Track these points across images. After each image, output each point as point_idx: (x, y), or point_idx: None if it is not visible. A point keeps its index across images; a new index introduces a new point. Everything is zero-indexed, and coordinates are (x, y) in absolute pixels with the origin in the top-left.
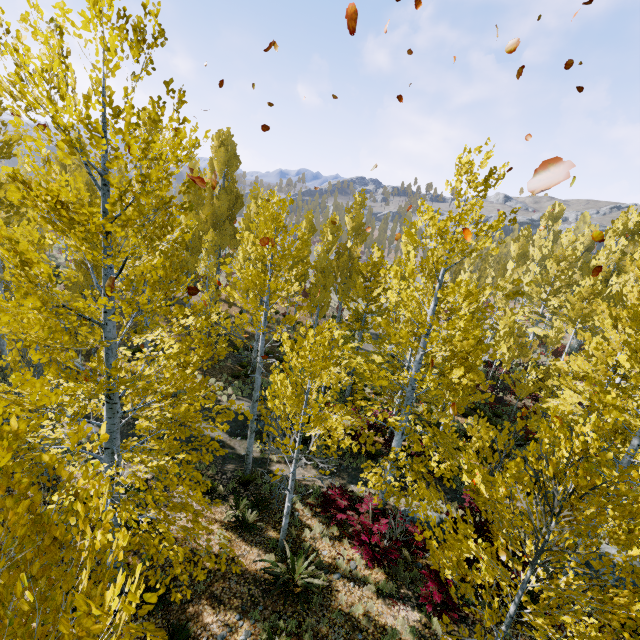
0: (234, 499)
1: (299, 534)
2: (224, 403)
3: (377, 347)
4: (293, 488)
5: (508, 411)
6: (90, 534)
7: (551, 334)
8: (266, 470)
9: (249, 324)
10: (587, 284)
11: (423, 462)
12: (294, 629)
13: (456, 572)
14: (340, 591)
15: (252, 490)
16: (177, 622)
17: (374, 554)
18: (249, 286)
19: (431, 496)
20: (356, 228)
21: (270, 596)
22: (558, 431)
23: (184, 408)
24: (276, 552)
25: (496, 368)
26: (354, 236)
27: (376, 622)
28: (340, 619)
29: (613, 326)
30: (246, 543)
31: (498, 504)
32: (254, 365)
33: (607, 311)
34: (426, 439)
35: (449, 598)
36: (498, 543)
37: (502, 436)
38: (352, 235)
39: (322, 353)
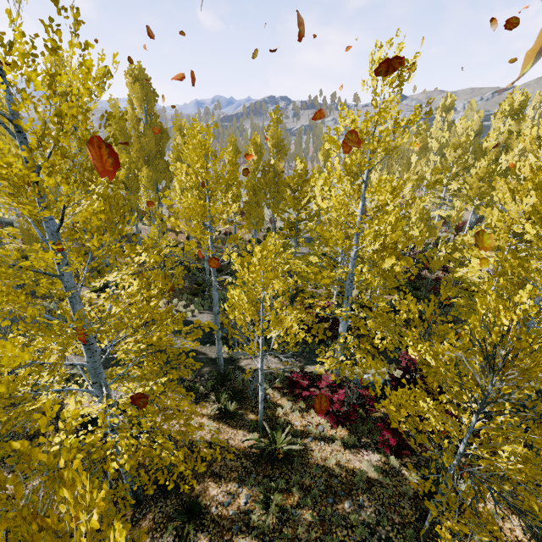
0: (215, 396)
1: (273, 413)
2: (189, 318)
3: (315, 251)
4: (263, 381)
5: (424, 283)
6: (84, 520)
7: (453, 214)
8: (236, 367)
9: (198, 249)
10: (482, 165)
11: (368, 341)
12: (284, 486)
13: (412, 427)
14: (314, 450)
15: (228, 385)
16: (189, 500)
17: (337, 419)
18: (191, 214)
19: (377, 366)
20: (276, 145)
21: (259, 465)
22: (495, 302)
23: (156, 337)
24: (258, 430)
25: (411, 250)
26: (276, 153)
27: (346, 468)
28: (318, 471)
29: (512, 199)
30: (232, 428)
31: (449, 373)
32: (208, 282)
33: (505, 186)
34: (371, 323)
35: (402, 441)
36: (442, 397)
37: (422, 305)
38: (274, 152)
39: (270, 265)
